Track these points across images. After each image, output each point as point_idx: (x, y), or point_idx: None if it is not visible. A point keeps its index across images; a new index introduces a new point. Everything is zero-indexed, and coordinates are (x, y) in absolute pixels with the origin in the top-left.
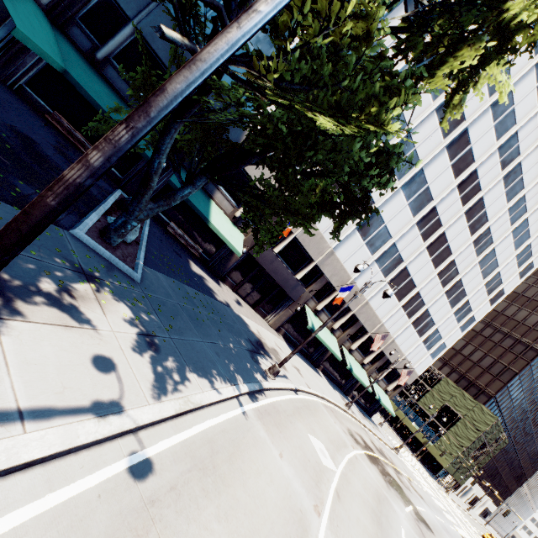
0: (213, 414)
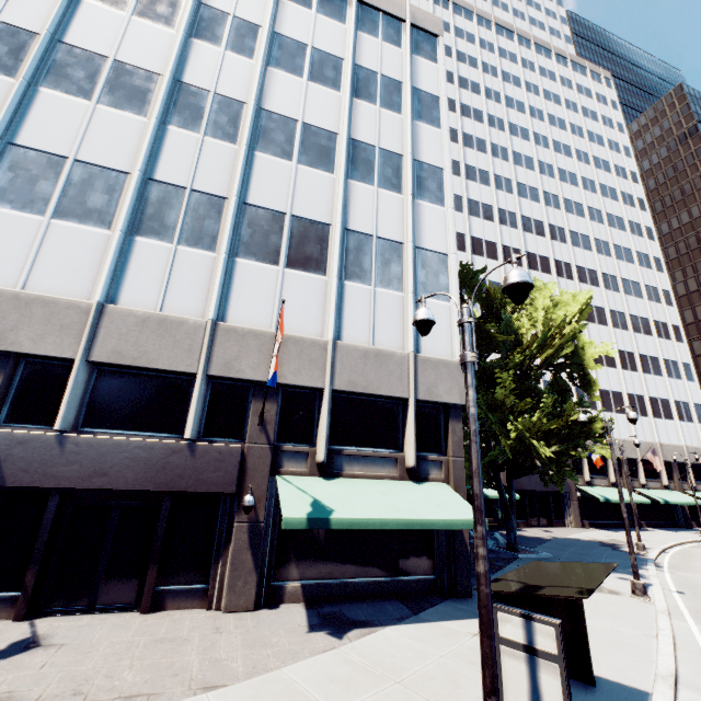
0: (663, 577)
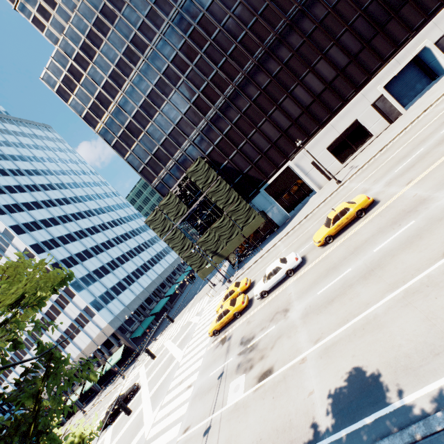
0: None
